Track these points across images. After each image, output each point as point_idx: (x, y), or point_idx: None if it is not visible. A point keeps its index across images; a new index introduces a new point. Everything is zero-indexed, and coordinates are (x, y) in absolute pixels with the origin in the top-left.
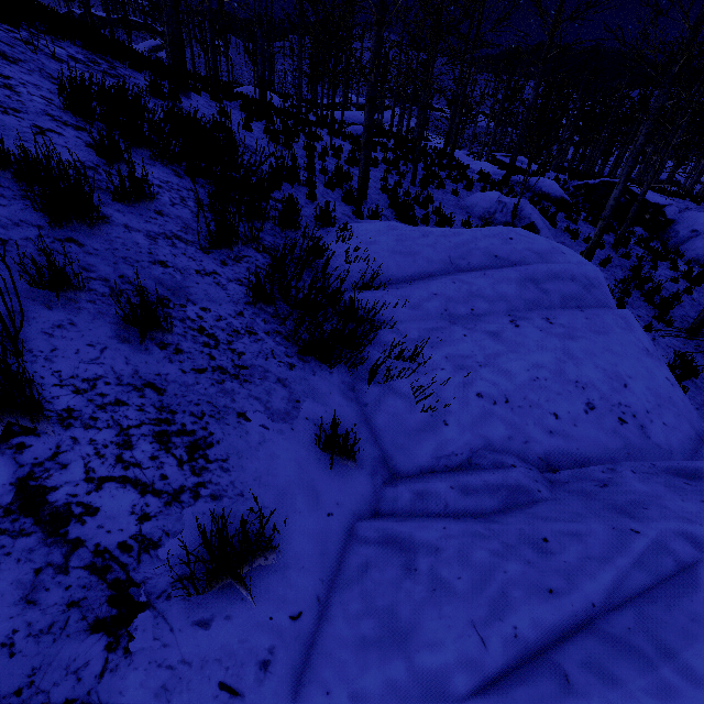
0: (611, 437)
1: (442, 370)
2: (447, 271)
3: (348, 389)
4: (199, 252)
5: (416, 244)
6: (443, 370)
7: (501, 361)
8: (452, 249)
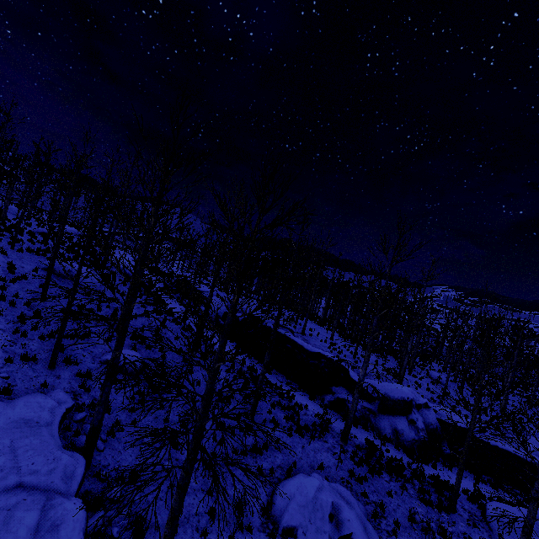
0: None
1: None
2: None
3: None
4: None
5: None
6: None
7: None
8: None
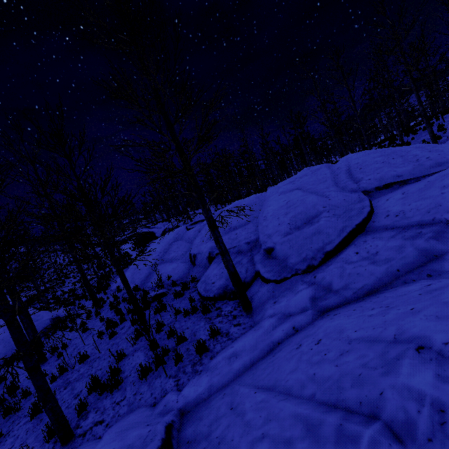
0: None
1: None
2: None
3: None
4: None
5: None
6: None
7: None
8: None
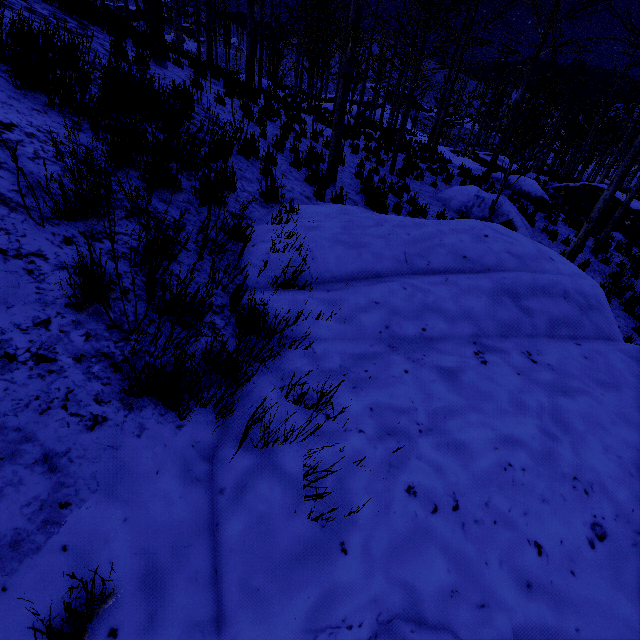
0: (637, 605)
1: (360, 432)
2: (399, 271)
3: (199, 459)
4: (30, 222)
5: (365, 234)
6: (362, 433)
7: (453, 425)
8: (410, 243)
